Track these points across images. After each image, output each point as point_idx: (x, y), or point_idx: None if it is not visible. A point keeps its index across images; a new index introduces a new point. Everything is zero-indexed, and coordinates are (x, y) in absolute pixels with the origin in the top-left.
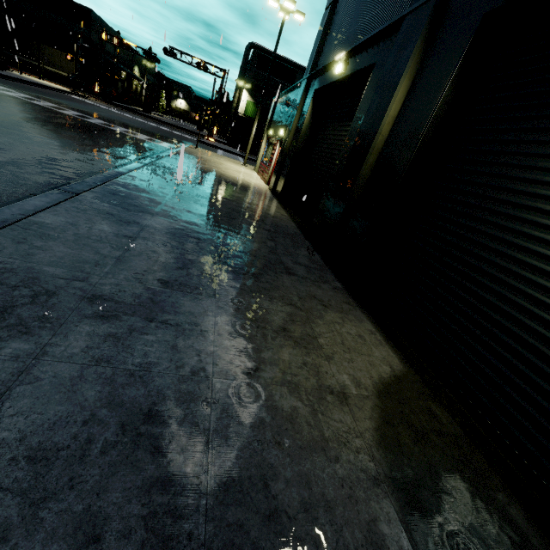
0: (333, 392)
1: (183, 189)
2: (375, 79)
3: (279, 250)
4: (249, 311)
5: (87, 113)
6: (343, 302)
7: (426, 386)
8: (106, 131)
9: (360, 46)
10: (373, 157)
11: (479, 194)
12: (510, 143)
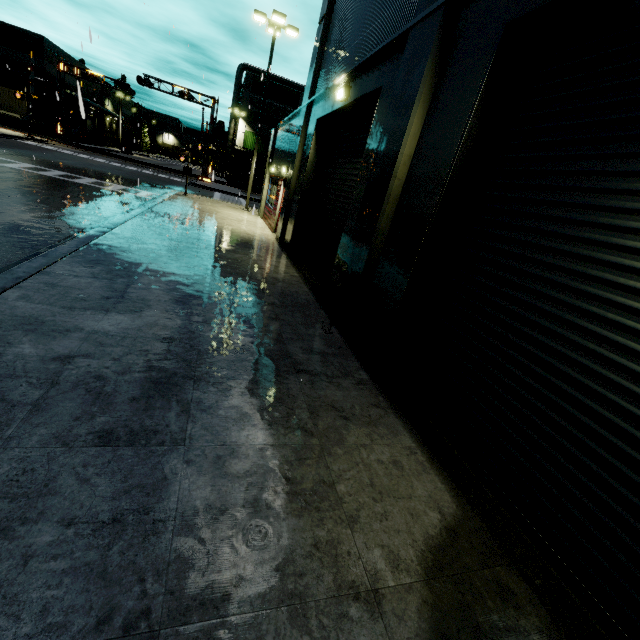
0: (360, 594)
1: (159, 259)
2: (383, 107)
3: (285, 334)
4: (235, 458)
5: (43, 163)
6: (371, 406)
7: (490, 534)
8: (65, 185)
9: (362, 67)
10: (390, 207)
11: (527, 257)
12: (558, 190)
